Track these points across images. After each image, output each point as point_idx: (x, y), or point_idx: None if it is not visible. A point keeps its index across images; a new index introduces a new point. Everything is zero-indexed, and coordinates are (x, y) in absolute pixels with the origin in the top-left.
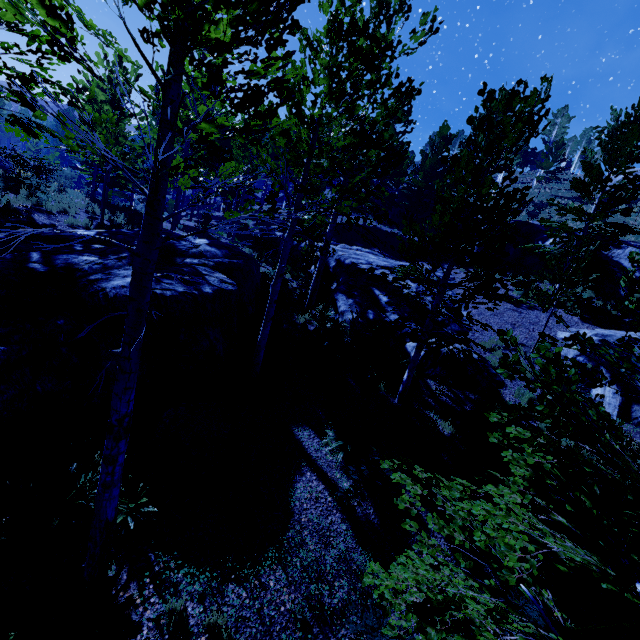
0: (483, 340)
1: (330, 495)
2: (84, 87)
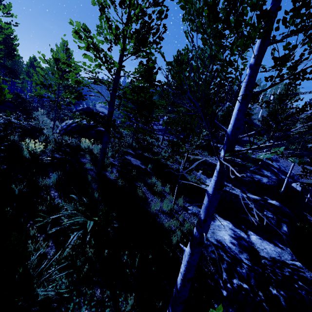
0: (305, 181)
1: None
2: None
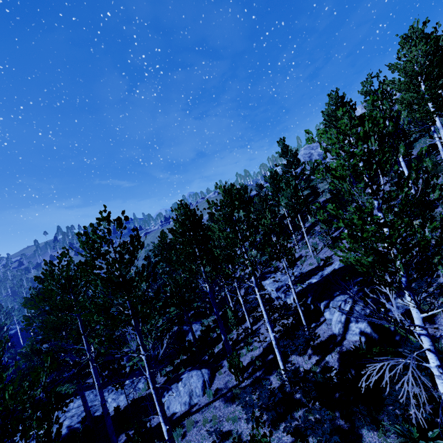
0: None
1: None
2: None
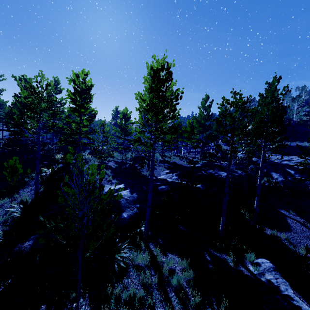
0: None
1: (299, 223)
2: (186, 130)
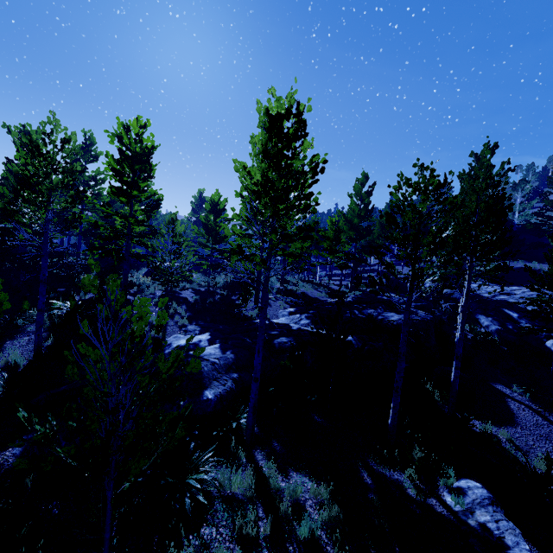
0: None
1: (530, 410)
2: (325, 236)
